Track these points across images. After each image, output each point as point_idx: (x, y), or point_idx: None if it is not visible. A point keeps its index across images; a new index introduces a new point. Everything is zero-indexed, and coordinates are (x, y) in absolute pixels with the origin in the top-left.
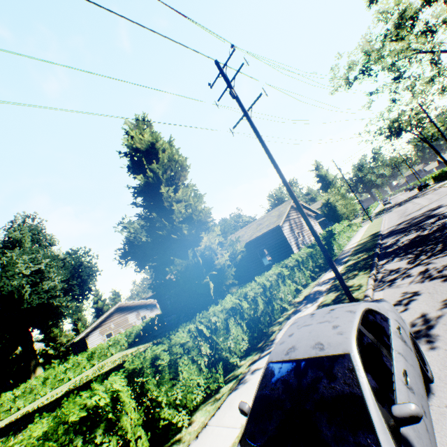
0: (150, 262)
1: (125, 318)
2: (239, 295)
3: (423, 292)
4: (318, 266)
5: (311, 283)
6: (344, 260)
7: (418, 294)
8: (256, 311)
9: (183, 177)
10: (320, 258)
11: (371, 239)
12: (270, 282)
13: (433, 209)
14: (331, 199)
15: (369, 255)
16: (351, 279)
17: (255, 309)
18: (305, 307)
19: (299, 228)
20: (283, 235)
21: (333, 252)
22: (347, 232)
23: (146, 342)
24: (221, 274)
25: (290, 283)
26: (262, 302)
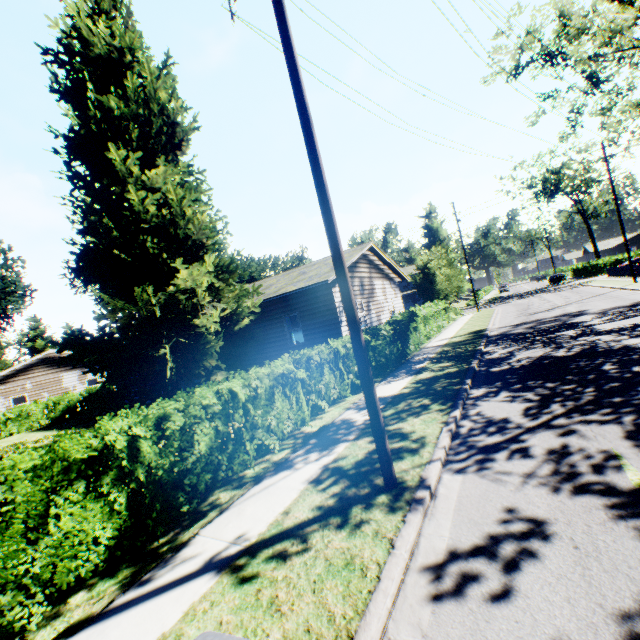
0: None
1: (57, 377)
2: (142, 418)
3: (559, 536)
4: (372, 368)
5: (349, 397)
6: (419, 366)
7: (544, 534)
8: (181, 461)
9: (176, 145)
10: (383, 353)
11: (470, 340)
12: (256, 390)
13: (572, 314)
14: (432, 262)
15: (460, 371)
16: (413, 415)
17: (180, 455)
18: (304, 460)
19: (367, 296)
20: (333, 300)
21: (407, 347)
22: (440, 320)
23: (69, 427)
24: (200, 346)
25: (306, 394)
26: (212, 435)
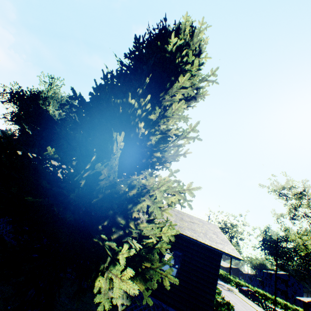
0: (28, 125)
1: None
2: None
3: None
4: None
5: None
6: None
7: None
8: None
9: None
10: None
11: None
12: None
13: None
14: None
15: None
16: None
17: None
18: None
19: None
20: (218, 267)
21: None
22: None
23: None
24: (134, 255)
25: None
26: None
